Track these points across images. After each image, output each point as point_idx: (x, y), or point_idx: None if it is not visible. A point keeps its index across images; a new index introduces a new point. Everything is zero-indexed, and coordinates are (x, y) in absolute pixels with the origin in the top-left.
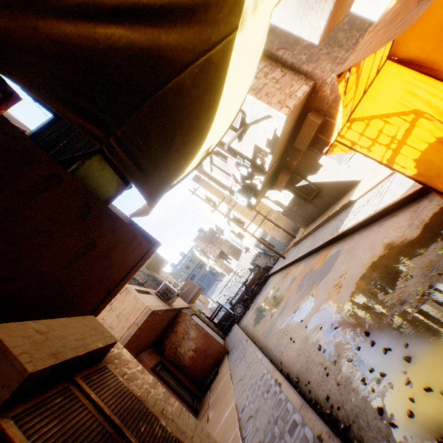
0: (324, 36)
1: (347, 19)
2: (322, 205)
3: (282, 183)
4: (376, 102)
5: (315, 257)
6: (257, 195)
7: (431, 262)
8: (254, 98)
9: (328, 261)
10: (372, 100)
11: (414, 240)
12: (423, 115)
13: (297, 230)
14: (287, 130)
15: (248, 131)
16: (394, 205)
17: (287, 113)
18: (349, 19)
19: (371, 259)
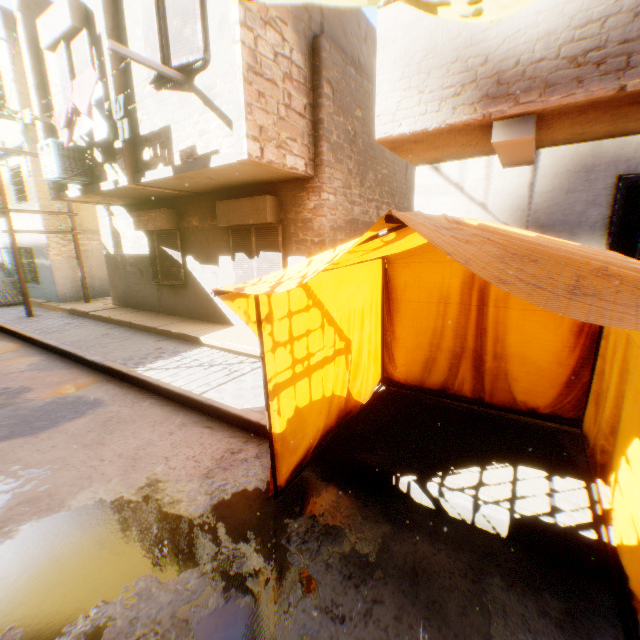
0: (389, 143)
1: (387, 172)
2: (168, 305)
3: (152, 223)
4: (340, 291)
5: (63, 371)
6: (90, 191)
7: (157, 630)
8: (242, 67)
9: (66, 405)
10: (340, 283)
11: (187, 524)
12: (349, 356)
13: (106, 296)
14: (231, 176)
15: (184, 95)
16: (225, 414)
17: (254, 156)
18: (388, 175)
19: (107, 490)
